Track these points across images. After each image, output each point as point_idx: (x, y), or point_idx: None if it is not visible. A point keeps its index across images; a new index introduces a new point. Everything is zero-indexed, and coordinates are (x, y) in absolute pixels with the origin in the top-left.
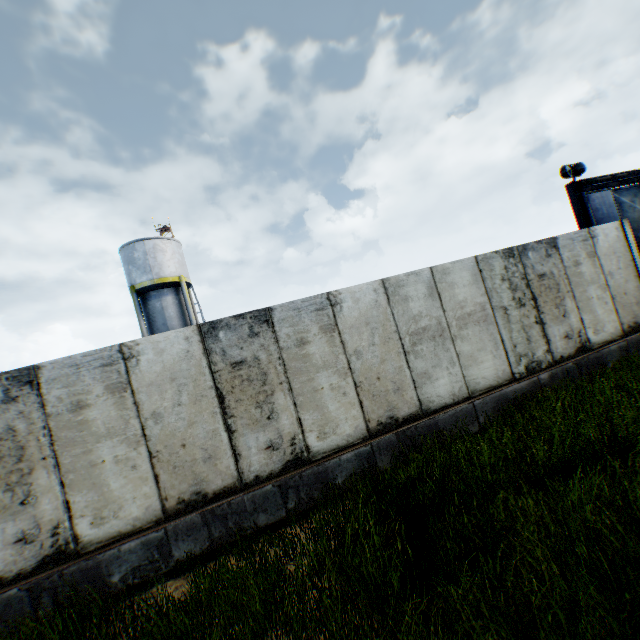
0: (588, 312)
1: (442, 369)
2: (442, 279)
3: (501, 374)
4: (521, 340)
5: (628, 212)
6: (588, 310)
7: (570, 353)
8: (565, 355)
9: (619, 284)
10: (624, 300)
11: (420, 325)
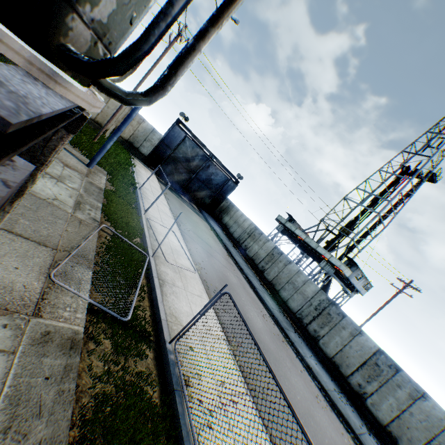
0: None
1: None
2: None
3: None
4: None
5: (184, 147)
6: None
7: None
8: None
9: (108, 113)
10: (105, 117)
11: None
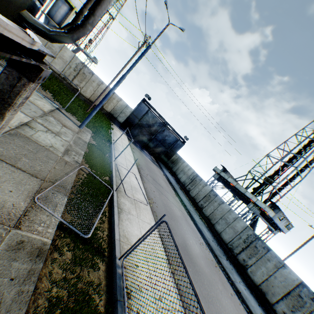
0: (86, 89)
1: (49, 57)
2: (65, 49)
3: (58, 72)
4: (68, 74)
5: (147, 117)
6: (86, 88)
7: (75, 87)
8: (73, 86)
9: (98, 94)
10: (95, 97)
11: (52, 48)
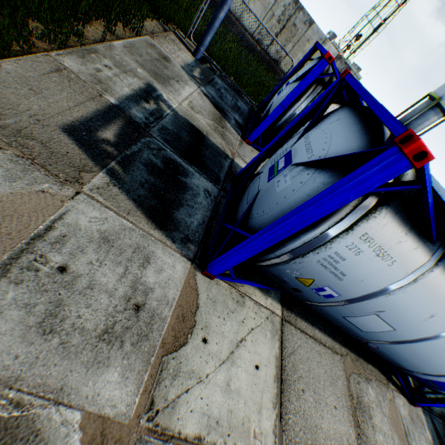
0: None
1: None
2: None
3: None
4: None
5: None
6: None
7: None
8: None
9: None
10: None
11: None
